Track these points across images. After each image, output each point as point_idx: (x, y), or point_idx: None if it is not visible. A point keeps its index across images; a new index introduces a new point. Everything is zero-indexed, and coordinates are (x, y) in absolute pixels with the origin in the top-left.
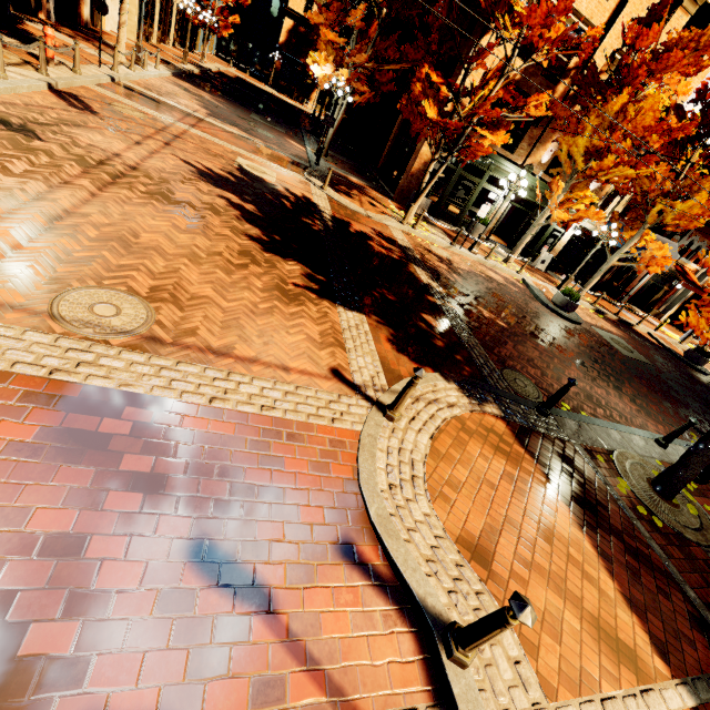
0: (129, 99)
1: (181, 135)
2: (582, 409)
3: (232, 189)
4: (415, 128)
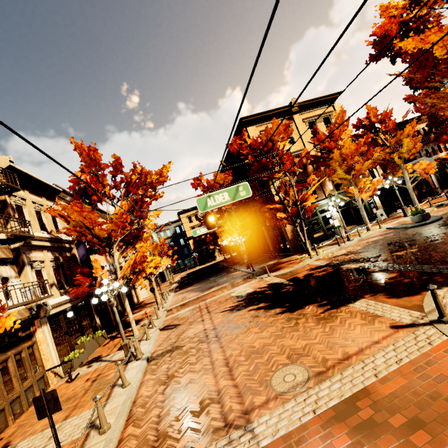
0: (178, 311)
1: (207, 306)
2: None
3: (247, 305)
4: (281, 224)
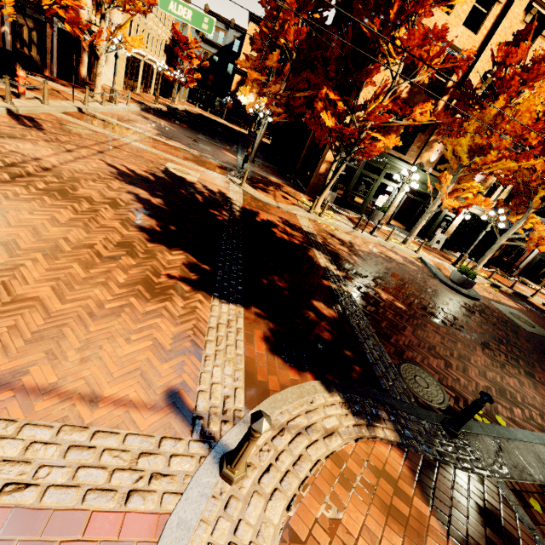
0: (86, 122)
1: (120, 146)
2: (497, 412)
3: (146, 186)
4: (317, 135)
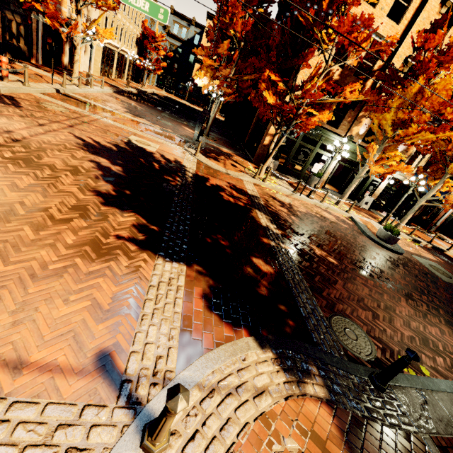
0: (62, 101)
1: (89, 122)
2: (421, 362)
3: (108, 155)
4: (260, 111)
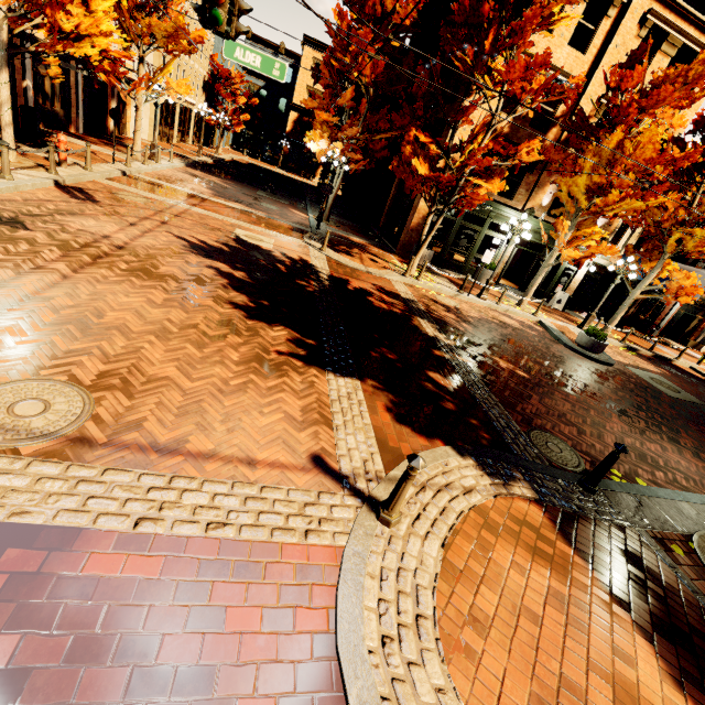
0: (135, 188)
1: (181, 214)
2: (637, 475)
3: (224, 258)
4: (408, 185)
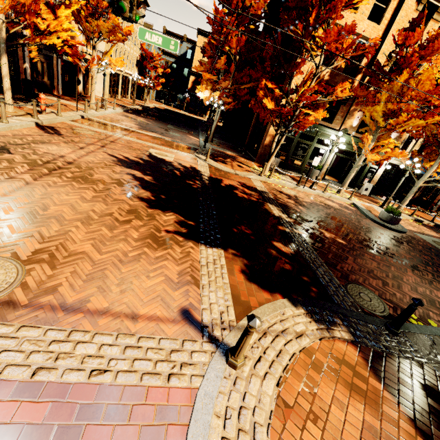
0: (88, 125)
1: (115, 141)
2: (429, 317)
3: (139, 168)
4: (261, 116)
